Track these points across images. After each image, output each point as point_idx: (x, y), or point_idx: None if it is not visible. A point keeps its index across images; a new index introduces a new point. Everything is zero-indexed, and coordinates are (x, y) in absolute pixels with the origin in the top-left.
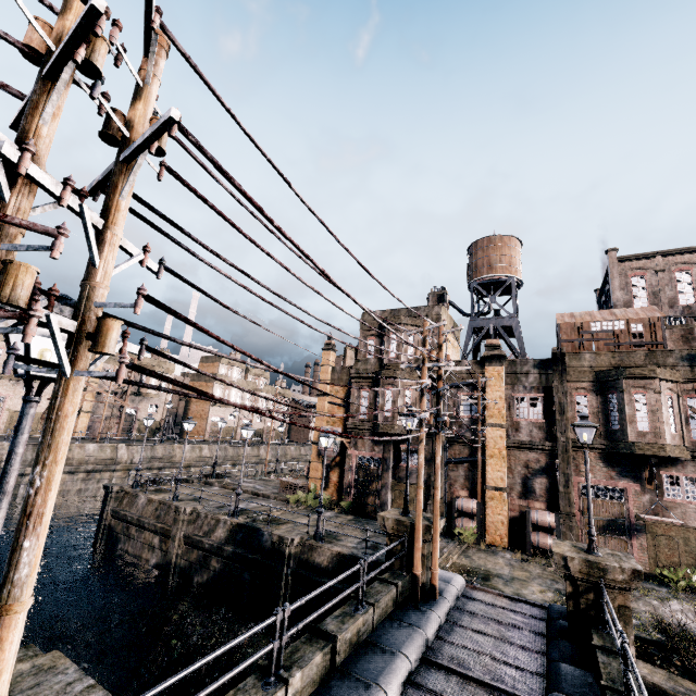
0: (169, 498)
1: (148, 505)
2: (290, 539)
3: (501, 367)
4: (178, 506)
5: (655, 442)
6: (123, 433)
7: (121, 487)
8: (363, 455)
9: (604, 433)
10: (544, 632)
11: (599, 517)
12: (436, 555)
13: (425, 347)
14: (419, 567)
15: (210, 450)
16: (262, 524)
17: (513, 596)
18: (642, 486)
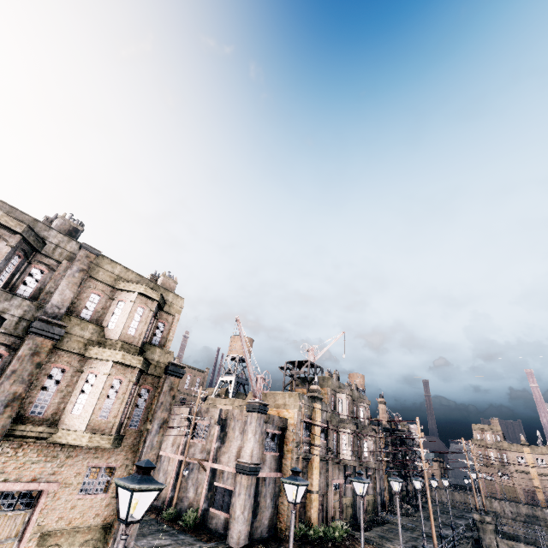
0: None
1: None
2: None
3: None
4: None
5: None
6: None
7: None
8: None
9: None
10: None
11: None
12: None
13: None
14: None
15: None
16: None
17: None
18: None
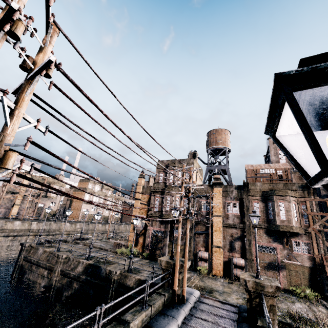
0: (54, 250)
1: (43, 253)
2: (115, 272)
3: (220, 188)
4: (59, 254)
5: (288, 225)
6: (36, 216)
7: (30, 244)
8: (155, 229)
9: (266, 220)
10: (236, 319)
11: (264, 261)
12: (185, 279)
13: (183, 177)
14: (176, 285)
15: (80, 226)
16: (102, 264)
17: (223, 301)
18: (283, 246)
